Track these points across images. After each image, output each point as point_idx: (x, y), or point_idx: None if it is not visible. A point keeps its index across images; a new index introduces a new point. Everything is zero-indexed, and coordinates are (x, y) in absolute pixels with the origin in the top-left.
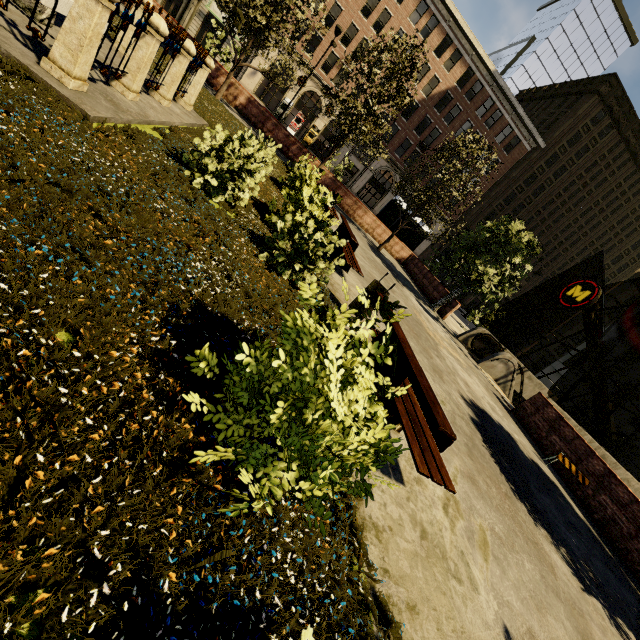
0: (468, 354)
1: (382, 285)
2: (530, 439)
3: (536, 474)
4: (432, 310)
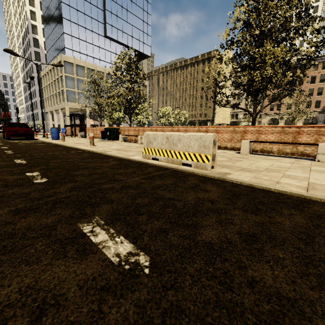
0: None
1: None
2: None
3: None
4: None
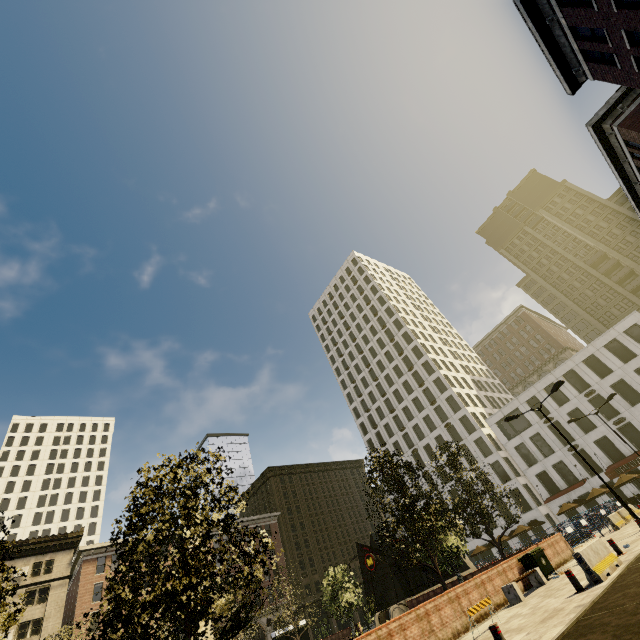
0: None
1: None
2: None
3: None
4: None
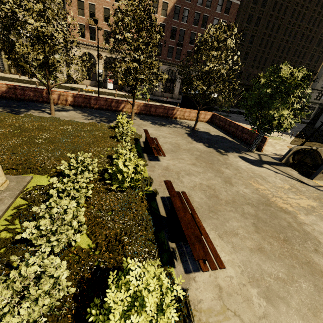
0: (300, 175)
1: None
2: None
3: None
4: (252, 152)
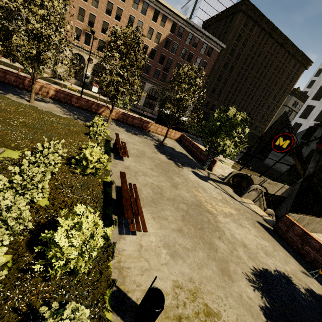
0: (233, 193)
1: (156, 287)
2: (293, 252)
3: (318, 314)
4: (204, 170)
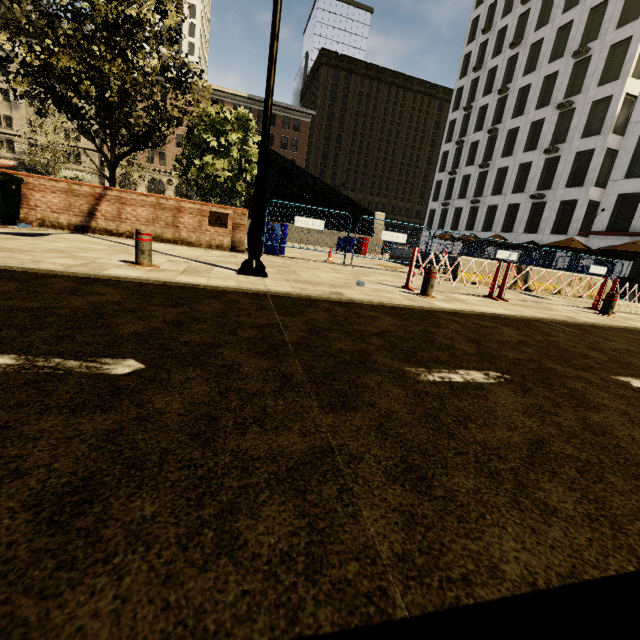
0: None
1: None
2: None
3: None
4: None
